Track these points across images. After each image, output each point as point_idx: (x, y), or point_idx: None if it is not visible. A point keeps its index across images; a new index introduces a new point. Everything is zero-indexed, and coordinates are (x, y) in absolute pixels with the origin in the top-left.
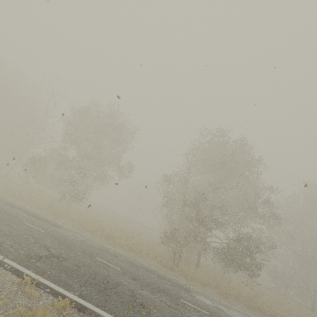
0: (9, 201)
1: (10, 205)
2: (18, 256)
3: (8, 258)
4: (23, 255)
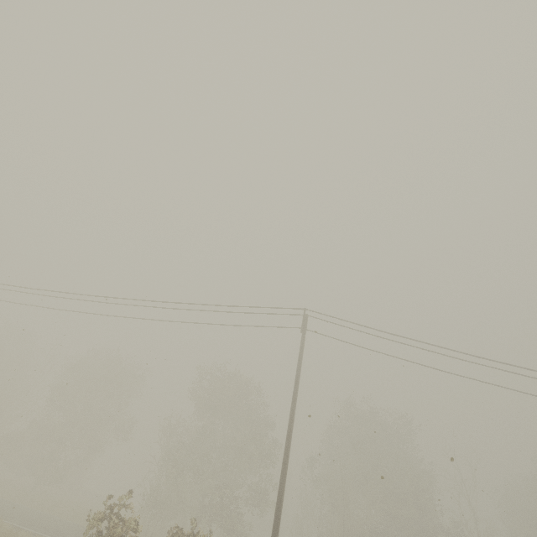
0: None
1: None
2: None
3: None
4: None
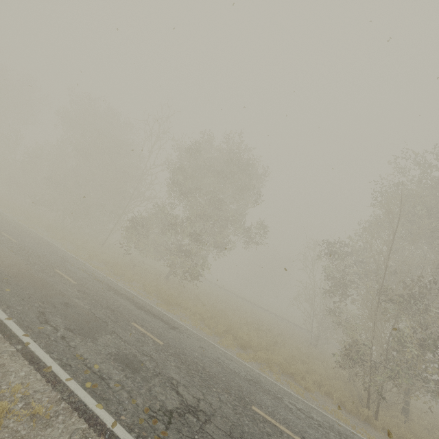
0: (111, 283)
1: (112, 290)
2: (135, 416)
3: (121, 423)
4: (142, 410)
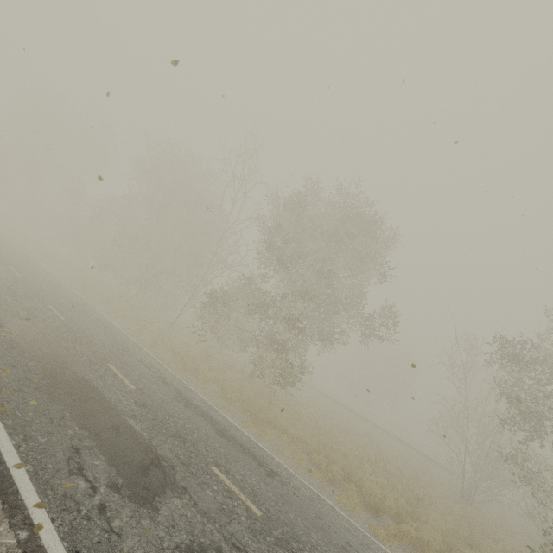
0: (180, 387)
1: (182, 399)
2: None
3: None
4: None
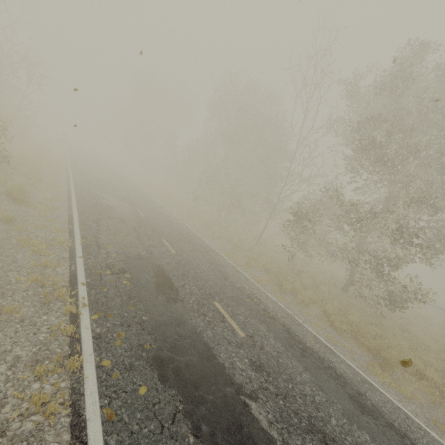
0: (286, 320)
1: (294, 342)
2: None
3: None
4: None
